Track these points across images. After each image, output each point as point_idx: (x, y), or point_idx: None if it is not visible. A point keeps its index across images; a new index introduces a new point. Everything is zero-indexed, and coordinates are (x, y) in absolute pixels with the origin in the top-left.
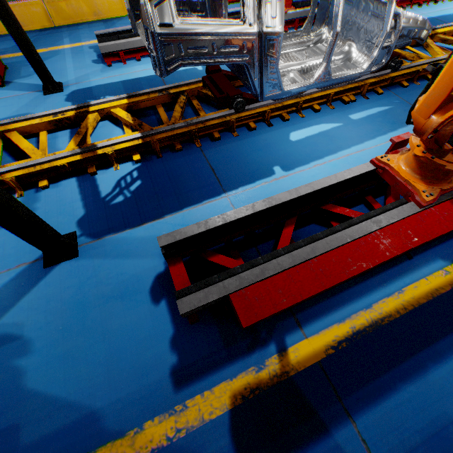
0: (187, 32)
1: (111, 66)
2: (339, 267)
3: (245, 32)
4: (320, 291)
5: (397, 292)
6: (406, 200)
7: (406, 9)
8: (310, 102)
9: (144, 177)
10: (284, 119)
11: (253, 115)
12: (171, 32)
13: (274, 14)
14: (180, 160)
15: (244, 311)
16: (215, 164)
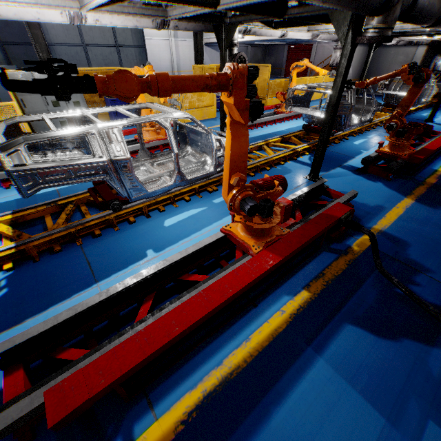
0: (42, 167)
1: (10, 188)
2: (163, 331)
3: (97, 161)
4: (141, 361)
5: (245, 341)
6: (242, 259)
7: (254, 129)
8: (182, 195)
9: (14, 284)
10: (161, 211)
11: (134, 211)
12: (26, 168)
13: (119, 149)
14: (58, 260)
15: (55, 406)
16: (92, 258)
